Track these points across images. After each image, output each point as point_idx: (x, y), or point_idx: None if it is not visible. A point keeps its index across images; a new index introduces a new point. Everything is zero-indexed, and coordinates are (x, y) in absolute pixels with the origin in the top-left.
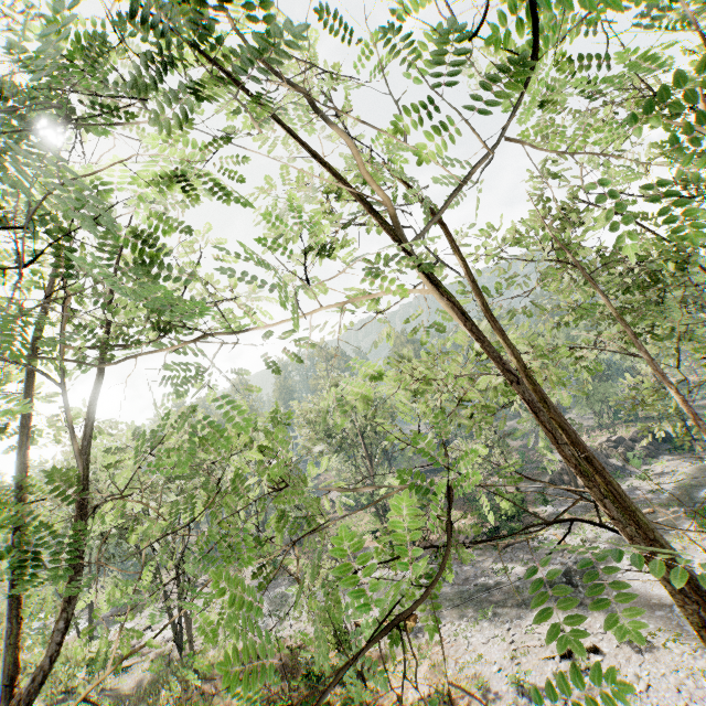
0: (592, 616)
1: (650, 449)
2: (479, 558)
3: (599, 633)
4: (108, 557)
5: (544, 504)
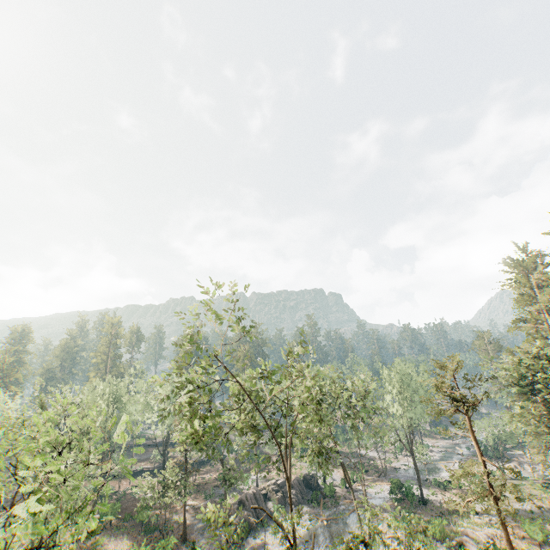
0: None
1: (298, 497)
2: None
3: None
4: None
5: None
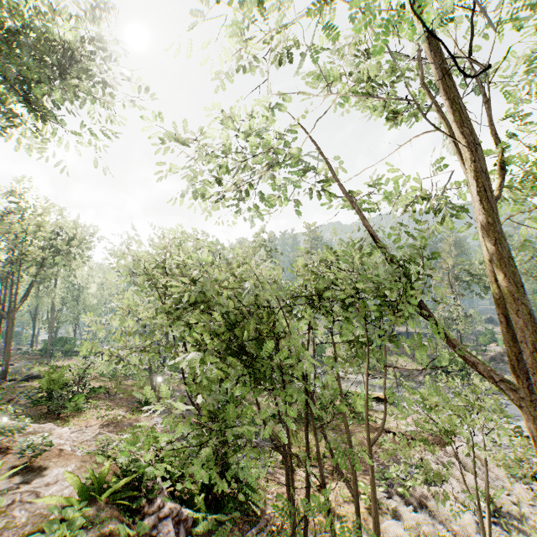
0: None
1: None
2: None
3: None
4: None
5: None
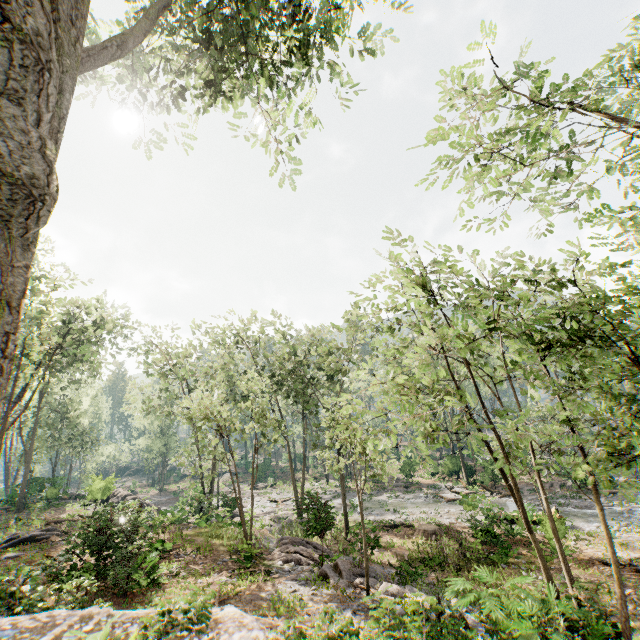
0: None
1: None
2: (583, 497)
3: None
4: (167, 451)
5: (625, 472)
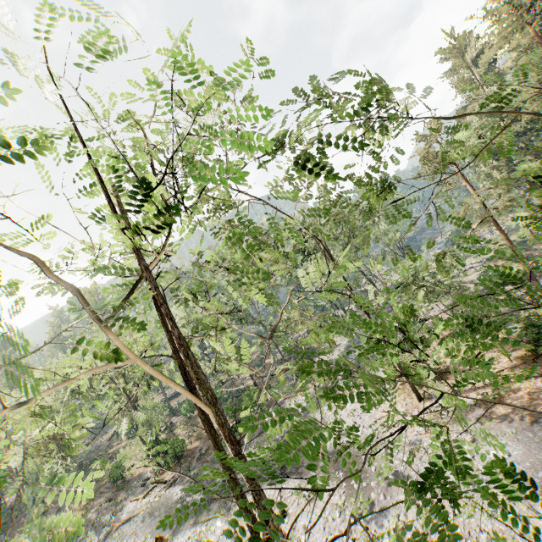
0: (287, 482)
1: None
2: None
3: (289, 497)
4: None
5: (270, 391)
